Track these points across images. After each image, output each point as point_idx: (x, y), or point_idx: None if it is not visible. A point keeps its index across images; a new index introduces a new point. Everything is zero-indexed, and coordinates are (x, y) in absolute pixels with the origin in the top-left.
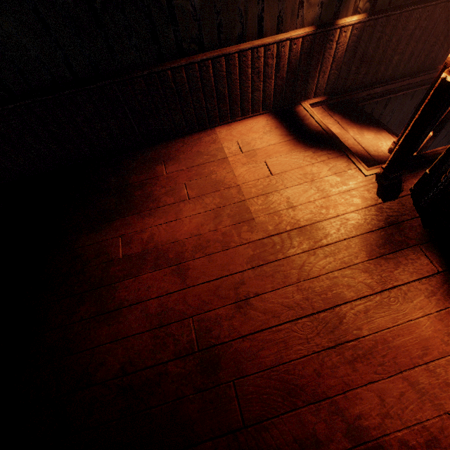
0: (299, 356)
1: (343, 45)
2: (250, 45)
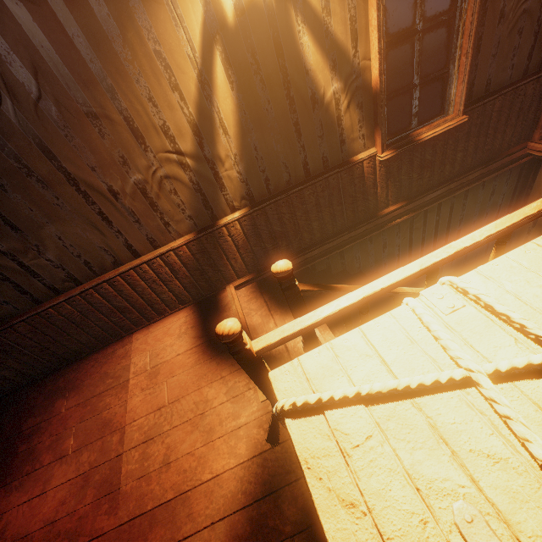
0: None
1: (239, 235)
2: (129, 266)
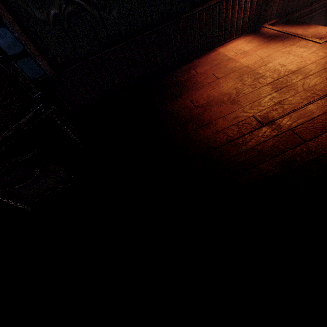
0: (322, 112)
1: None
2: None
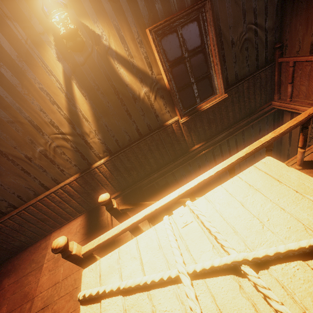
0: None
1: (106, 171)
2: (43, 195)
